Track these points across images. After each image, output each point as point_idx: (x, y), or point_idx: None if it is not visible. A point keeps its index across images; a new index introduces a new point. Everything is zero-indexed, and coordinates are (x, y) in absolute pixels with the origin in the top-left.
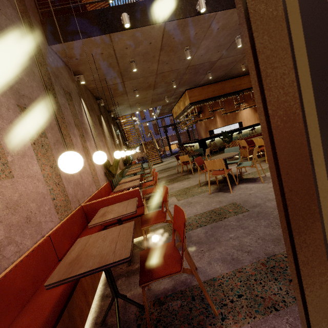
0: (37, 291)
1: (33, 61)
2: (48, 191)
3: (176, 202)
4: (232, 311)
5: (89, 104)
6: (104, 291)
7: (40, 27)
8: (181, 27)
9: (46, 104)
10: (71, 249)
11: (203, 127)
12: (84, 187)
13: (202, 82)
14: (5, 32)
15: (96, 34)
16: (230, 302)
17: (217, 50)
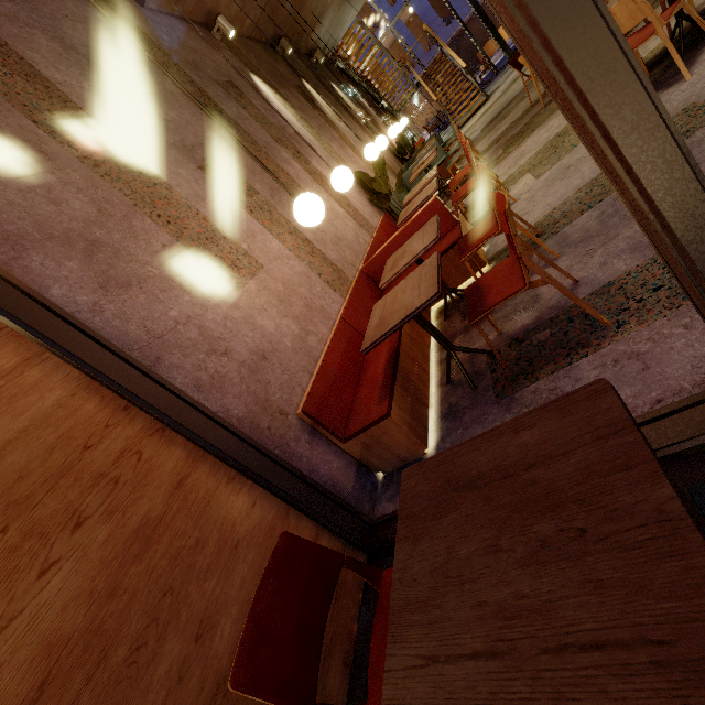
0: (362, 371)
1: (156, 71)
2: (308, 268)
3: (533, 184)
4: (637, 313)
5: (269, 75)
6: (440, 357)
7: None
8: None
9: (221, 137)
10: (371, 317)
11: None
12: (350, 241)
13: None
14: (101, 54)
15: None
16: (637, 303)
17: None
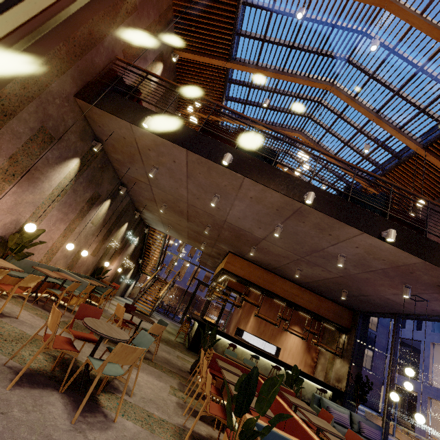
0: None
1: None
2: None
3: None
4: None
5: (91, 174)
6: None
7: (79, 82)
8: (206, 167)
9: None
10: None
11: (237, 318)
12: None
13: (250, 256)
14: None
15: (119, 115)
16: None
17: (258, 226)
